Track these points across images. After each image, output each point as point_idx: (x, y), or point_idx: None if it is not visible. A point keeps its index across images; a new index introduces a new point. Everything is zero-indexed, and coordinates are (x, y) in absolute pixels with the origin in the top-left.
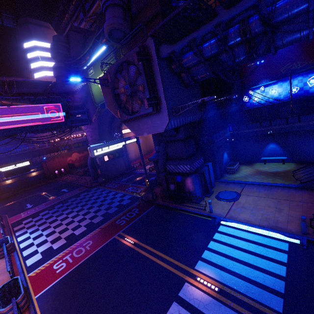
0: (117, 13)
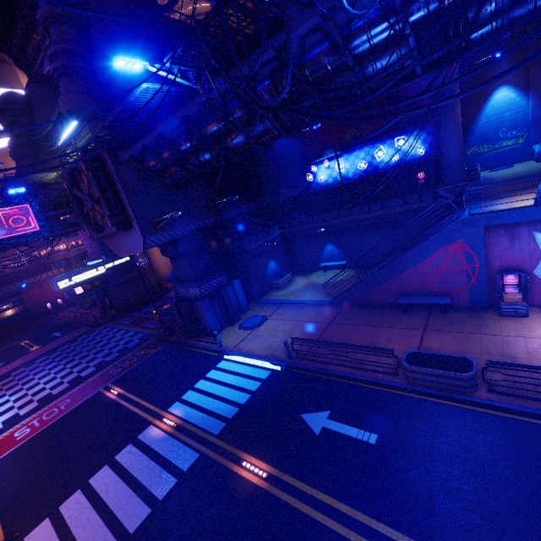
0: (75, 86)
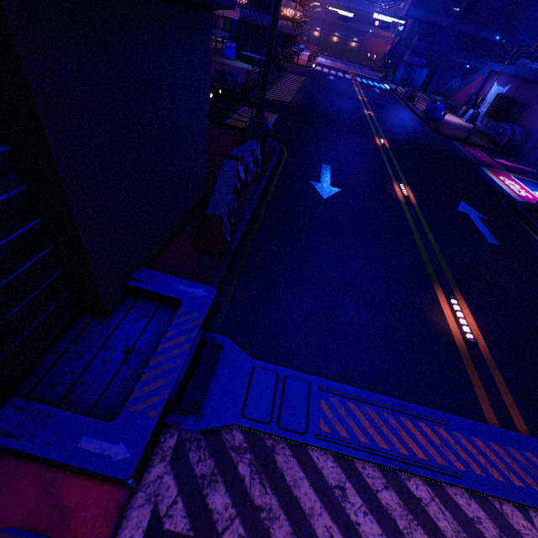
0: None
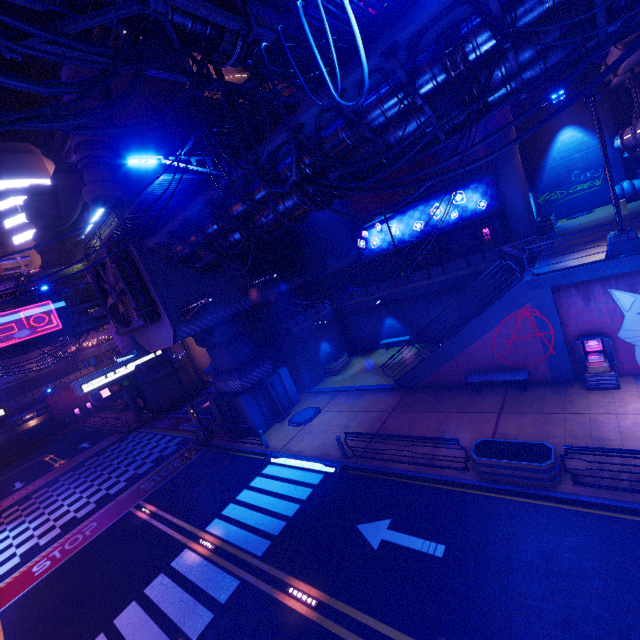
0: (100, 175)
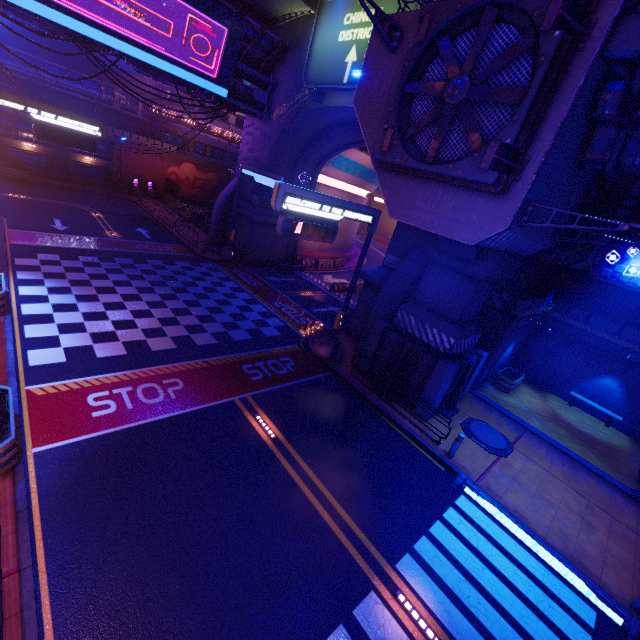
0: None
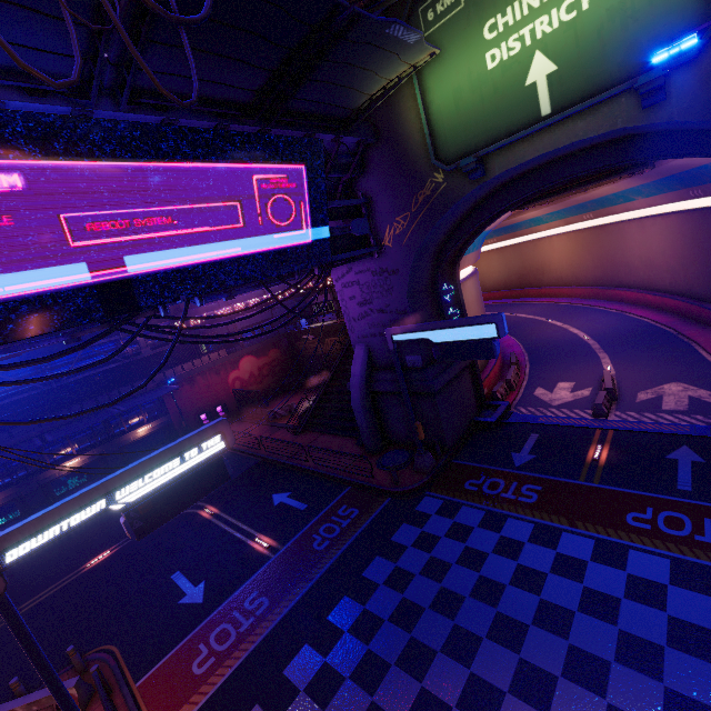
0: None
